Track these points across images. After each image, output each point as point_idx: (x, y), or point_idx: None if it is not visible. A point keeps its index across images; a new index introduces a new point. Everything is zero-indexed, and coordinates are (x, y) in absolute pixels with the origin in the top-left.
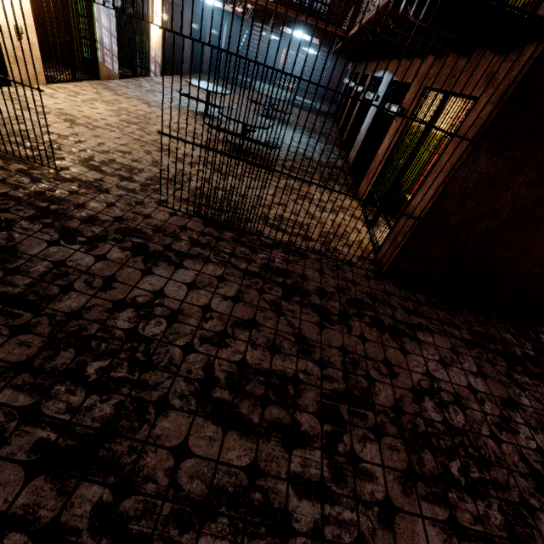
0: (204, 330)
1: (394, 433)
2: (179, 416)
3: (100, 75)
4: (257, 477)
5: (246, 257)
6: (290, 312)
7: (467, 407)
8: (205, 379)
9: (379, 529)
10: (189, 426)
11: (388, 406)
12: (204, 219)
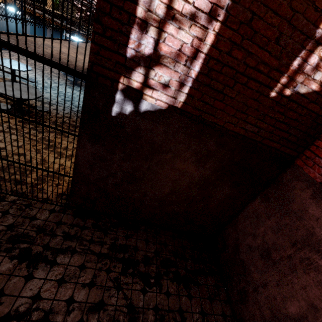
0: None
1: None
2: None
3: None
4: None
5: None
6: None
7: (51, 321)
8: None
9: None
10: None
11: None
12: None
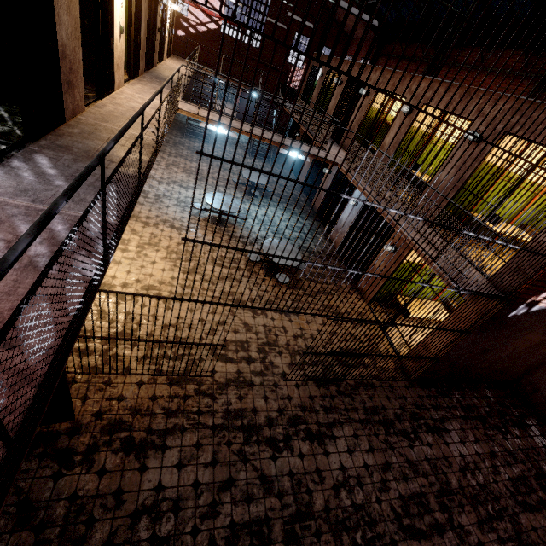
0: (375, 483)
1: (466, 502)
2: (402, 544)
3: None
4: None
5: (353, 408)
6: (395, 444)
7: (481, 468)
8: (396, 516)
9: None
10: None
11: (457, 487)
12: (314, 381)
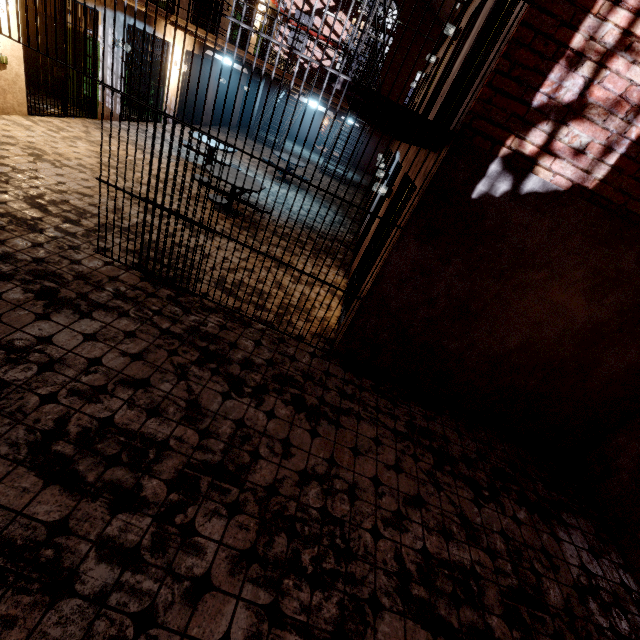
0: (79, 382)
1: (254, 512)
2: None
3: (98, 114)
4: (59, 534)
5: (173, 317)
6: (196, 378)
7: (360, 498)
8: (52, 431)
9: (178, 604)
10: (5, 474)
11: (261, 485)
12: (144, 273)
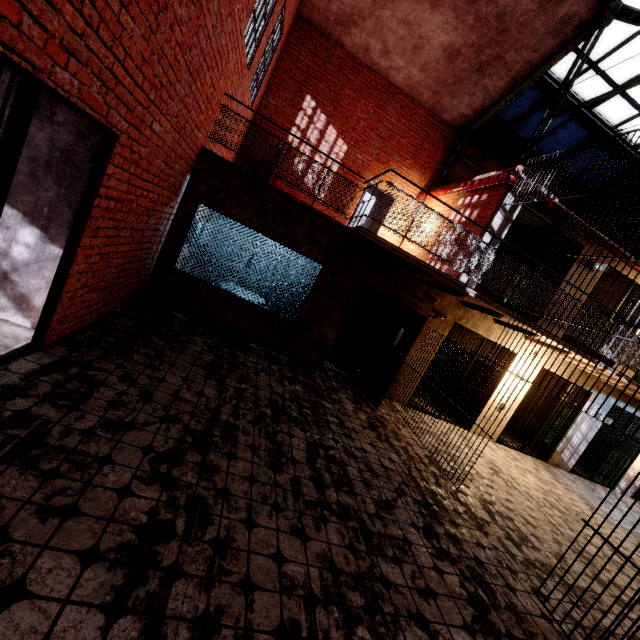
0: None
1: None
2: None
3: (549, 459)
4: None
5: None
6: None
7: None
8: None
9: None
10: None
11: None
12: None
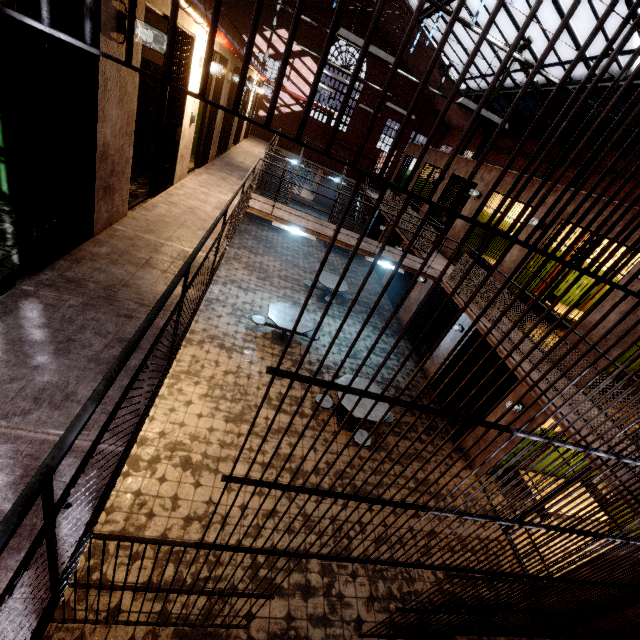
0: None
1: None
2: None
3: None
4: None
5: None
6: None
7: None
8: None
9: None
10: None
11: None
12: (406, 638)
